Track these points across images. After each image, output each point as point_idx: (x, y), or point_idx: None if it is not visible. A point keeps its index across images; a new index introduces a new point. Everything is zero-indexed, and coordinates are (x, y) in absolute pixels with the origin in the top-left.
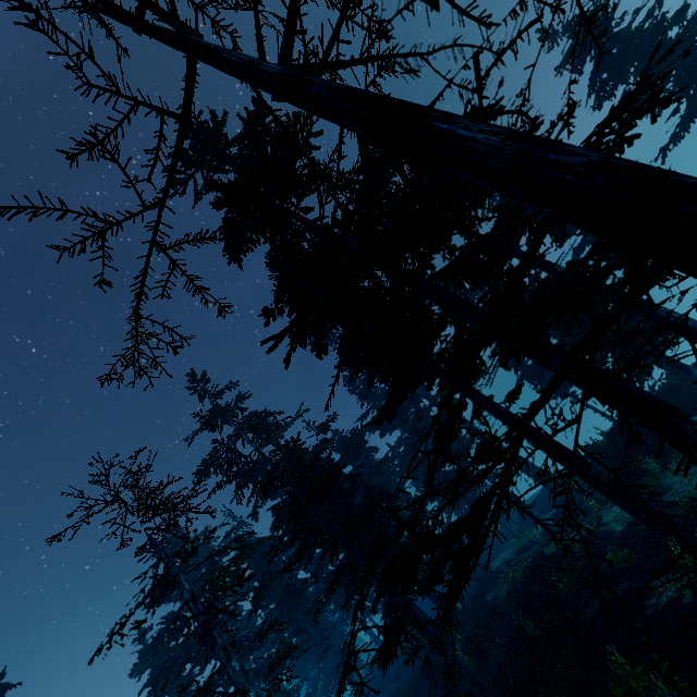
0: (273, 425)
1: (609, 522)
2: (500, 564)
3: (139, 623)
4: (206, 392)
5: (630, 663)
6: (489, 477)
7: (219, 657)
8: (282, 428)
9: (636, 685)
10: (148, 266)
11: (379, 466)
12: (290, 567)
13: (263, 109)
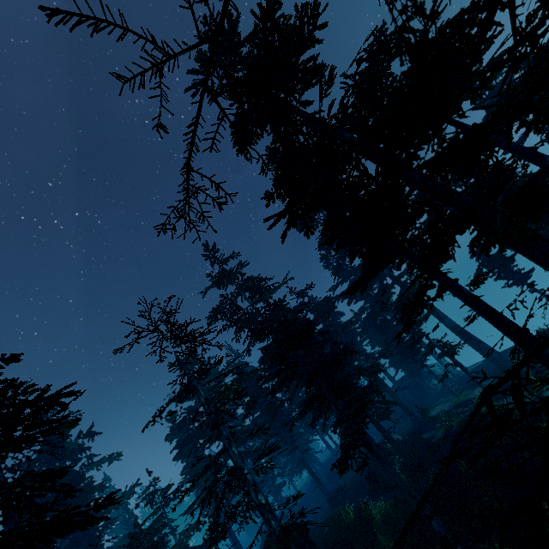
0: (265, 288)
1: None
2: (437, 413)
3: (172, 413)
4: (216, 259)
5: None
6: (439, 346)
7: (224, 443)
8: (271, 291)
9: None
10: (199, 114)
11: (345, 327)
12: (274, 392)
13: (273, 3)
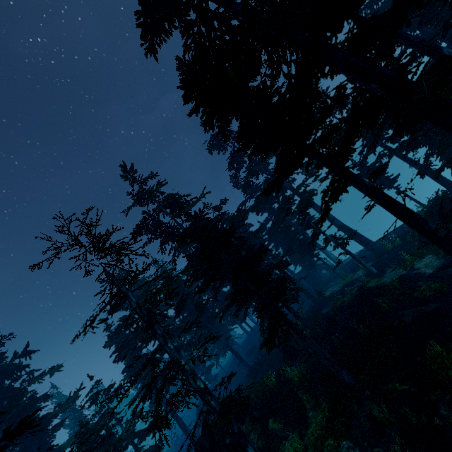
0: (184, 203)
1: (420, 267)
2: (330, 294)
3: (103, 320)
4: (135, 179)
5: (445, 351)
6: (334, 240)
7: (159, 341)
8: (191, 205)
9: (450, 364)
10: None
11: (256, 233)
12: (202, 290)
13: None
